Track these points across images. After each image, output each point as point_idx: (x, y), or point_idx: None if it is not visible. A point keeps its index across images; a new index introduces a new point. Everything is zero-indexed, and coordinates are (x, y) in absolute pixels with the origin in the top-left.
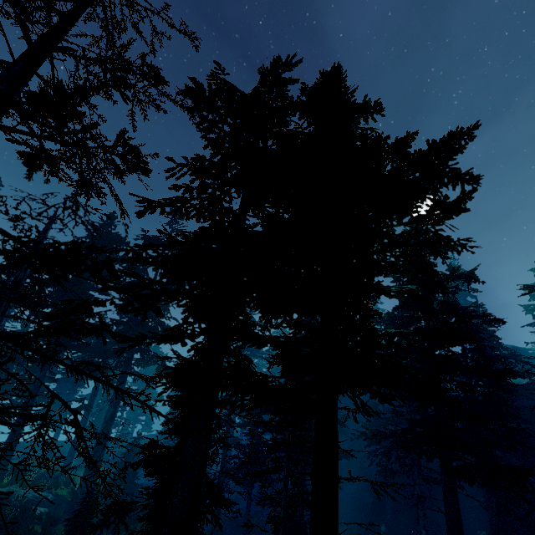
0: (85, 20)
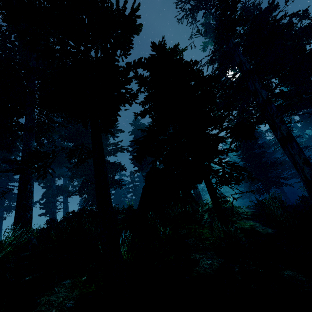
0: (191, 17)
